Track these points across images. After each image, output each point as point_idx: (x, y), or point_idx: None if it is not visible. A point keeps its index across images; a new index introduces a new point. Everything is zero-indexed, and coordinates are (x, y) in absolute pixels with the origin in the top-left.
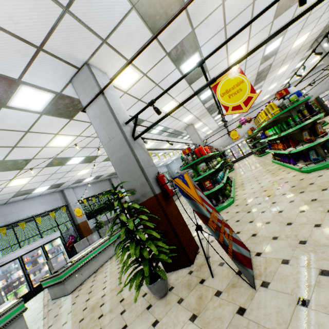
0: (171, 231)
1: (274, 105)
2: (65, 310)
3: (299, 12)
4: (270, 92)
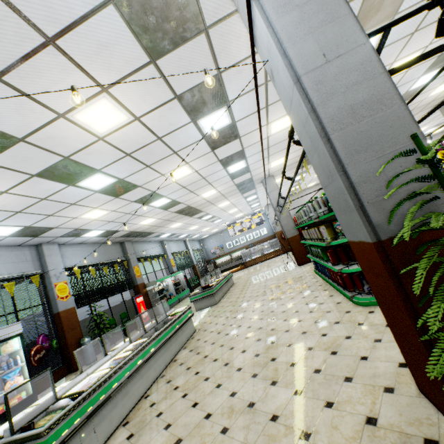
0: None
1: None
2: None
3: None
4: None
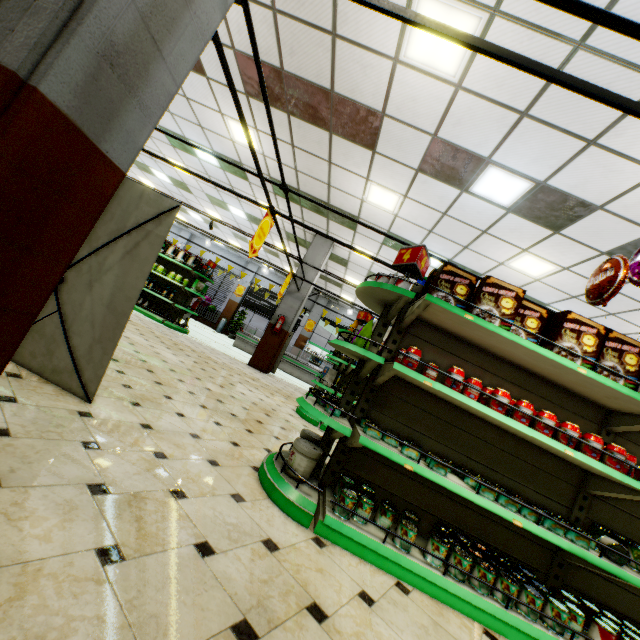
0: None
1: None
2: None
3: None
4: None
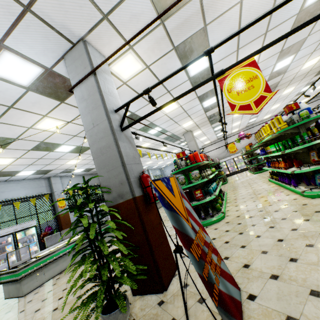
0: (146, 245)
1: (281, 119)
2: (9, 319)
3: (316, 31)
4: (272, 112)
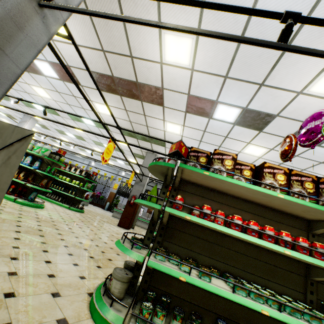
0: None
1: None
2: None
3: None
4: None
